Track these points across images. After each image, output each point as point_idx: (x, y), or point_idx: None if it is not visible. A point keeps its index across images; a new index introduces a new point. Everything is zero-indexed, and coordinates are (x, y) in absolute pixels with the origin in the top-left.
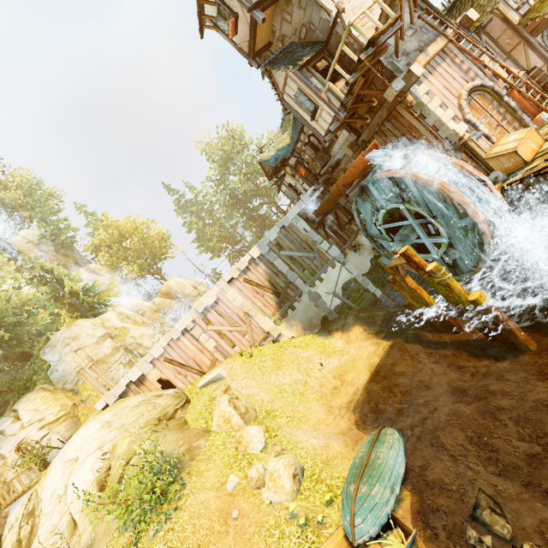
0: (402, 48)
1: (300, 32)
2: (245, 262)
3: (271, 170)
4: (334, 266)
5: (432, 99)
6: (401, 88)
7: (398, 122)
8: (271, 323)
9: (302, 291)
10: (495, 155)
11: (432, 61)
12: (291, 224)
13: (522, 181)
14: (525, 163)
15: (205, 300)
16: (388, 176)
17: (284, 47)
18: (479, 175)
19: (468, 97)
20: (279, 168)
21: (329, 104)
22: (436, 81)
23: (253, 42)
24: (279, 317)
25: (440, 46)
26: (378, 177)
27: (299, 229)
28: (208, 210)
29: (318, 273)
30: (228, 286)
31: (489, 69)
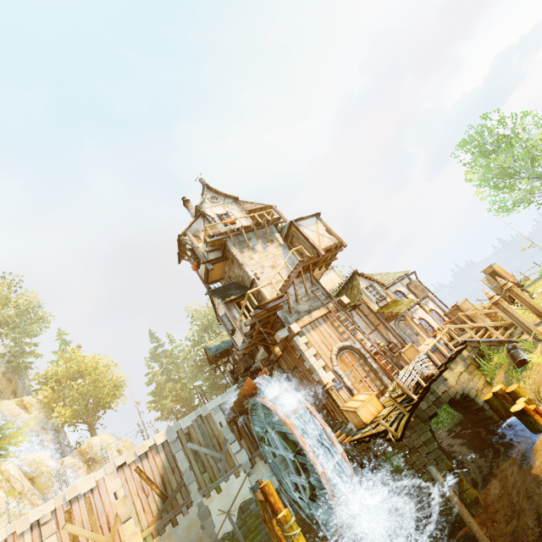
0: (296, 307)
1: (239, 279)
2: (146, 446)
3: (211, 357)
4: (238, 475)
5: (309, 348)
6: (284, 336)
7: (292, 355)
8: (139, 539)
9: (193, 500)
10: (346, 409)
11: (316, 321)
12: (209, 414)
13: (359, 441)
14: (364, 424)
15: (82, 484)
16: (263, 403)
17: (227, 283)
18: (324, 425)
19: (340, 352)
20: (216, 358)
21: (240, 330)
22: (316, 335)
23: (207, 276)
24: (154, 532)
25: (322, 313)
26: (258, 400)
27: (215, 422)
28: (178, 365)
29: (217, 480)
30: (115, 472)
31: (354, 337)
